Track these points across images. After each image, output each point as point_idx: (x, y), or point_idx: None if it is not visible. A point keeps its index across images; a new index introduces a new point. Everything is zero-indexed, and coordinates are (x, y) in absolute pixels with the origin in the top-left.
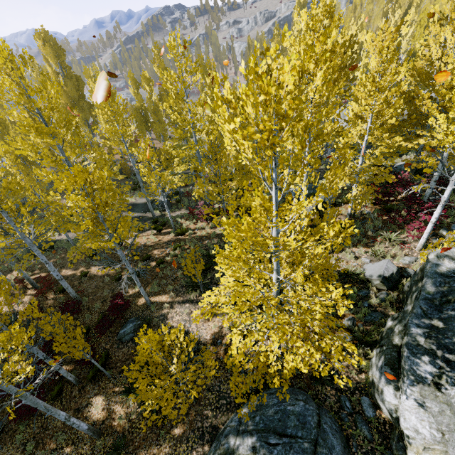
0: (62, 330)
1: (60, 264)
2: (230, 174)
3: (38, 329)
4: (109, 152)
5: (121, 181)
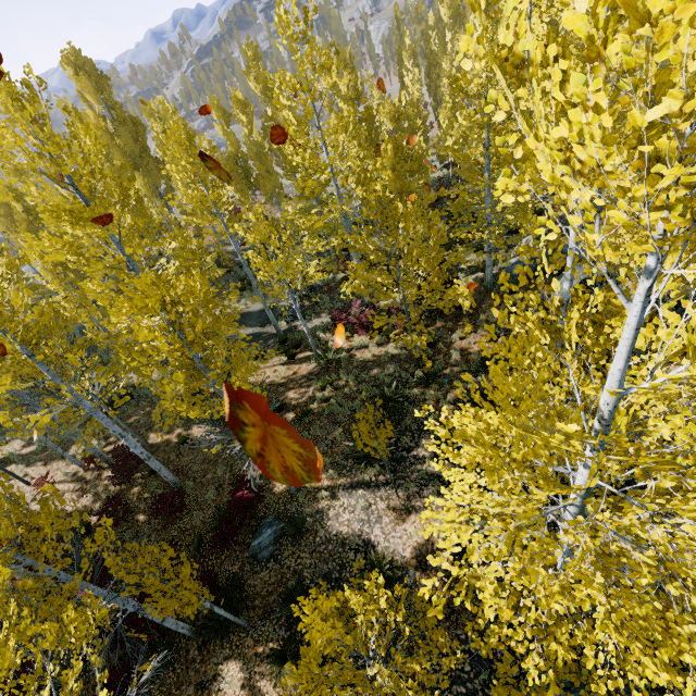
0: (157, 576)
1: (145, 424)
2: None
3: (124, 538)
4: (196, 234)
5: (220, 278)
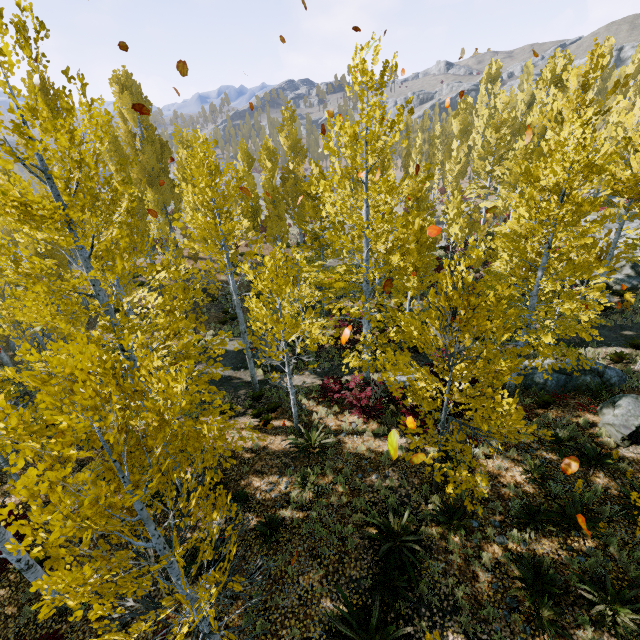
0: None
1: None
2: (388, 312)
3: None
4: (190, 256)
5: (202, 305)
